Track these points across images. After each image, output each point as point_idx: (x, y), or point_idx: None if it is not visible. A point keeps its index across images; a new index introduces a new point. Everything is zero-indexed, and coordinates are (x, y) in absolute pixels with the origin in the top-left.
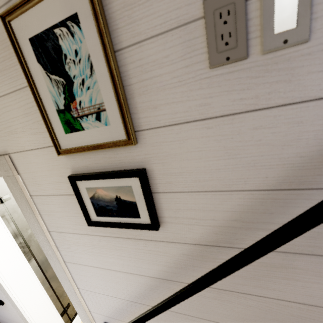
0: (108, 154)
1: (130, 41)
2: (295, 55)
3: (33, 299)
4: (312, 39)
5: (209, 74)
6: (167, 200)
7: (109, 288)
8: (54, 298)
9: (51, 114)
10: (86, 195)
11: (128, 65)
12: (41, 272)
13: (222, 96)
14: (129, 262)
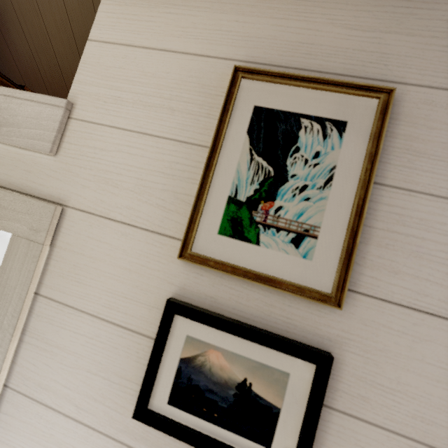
0: (272, 299)
1: (398, 183)
2: None
3: None
4: None
5: None
6: (343, 430)
7: None
8: None
9: (215, 196)
10: (178, 349)
11: (381, 204)
12: None
13: None
14: None
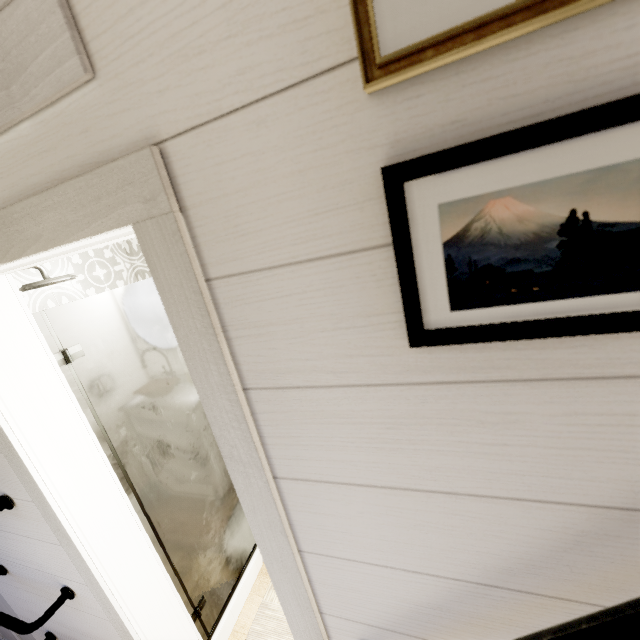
0: (583, 41)
1: None
2: None
3: (141, 584)
4: None
5: None
6: None
7: (409, 549)
8: (174, 584)
9: None
10: (433, 233)
11: None
12: (149, 525)
13: None
14: (521, 463)
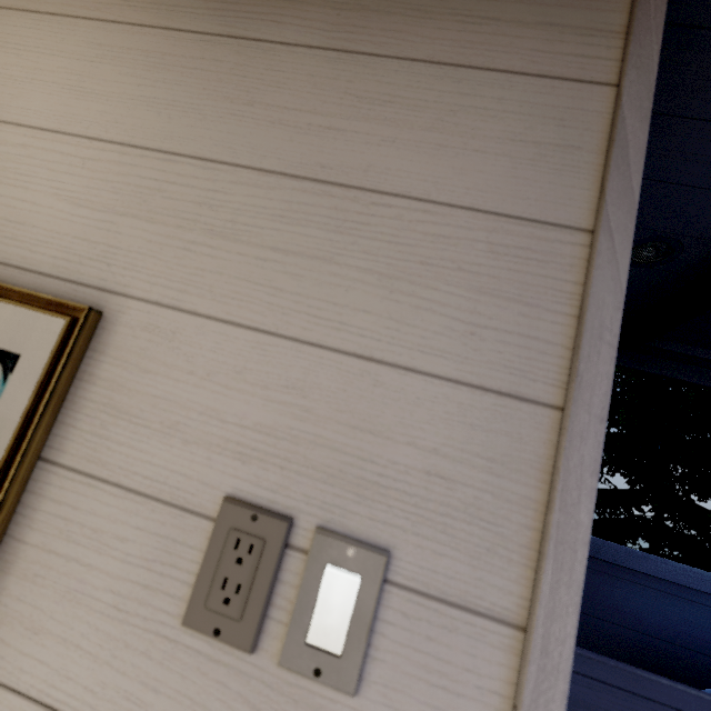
0: None
1: (79, 462)
2: (330, 707)
3: None
4: (362, 693)
5: (177, 633)
6: None
7: None
8: None
9: None
10: None
11: (46, 499)
12: None
13: (179, 705)
14: None
